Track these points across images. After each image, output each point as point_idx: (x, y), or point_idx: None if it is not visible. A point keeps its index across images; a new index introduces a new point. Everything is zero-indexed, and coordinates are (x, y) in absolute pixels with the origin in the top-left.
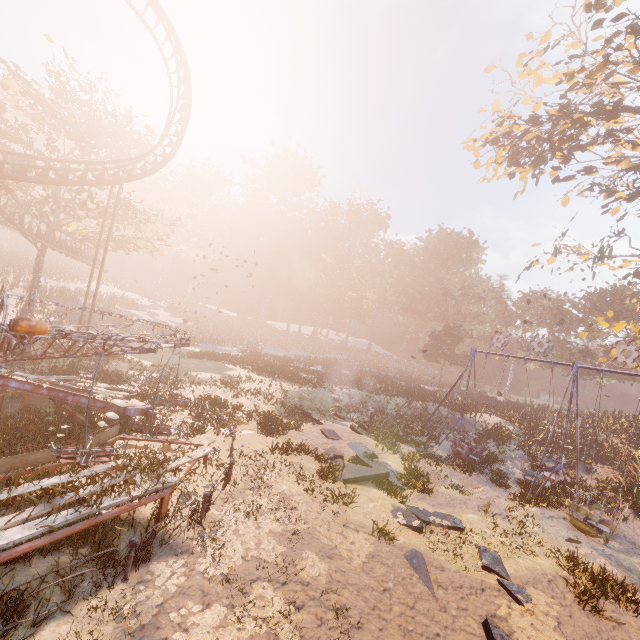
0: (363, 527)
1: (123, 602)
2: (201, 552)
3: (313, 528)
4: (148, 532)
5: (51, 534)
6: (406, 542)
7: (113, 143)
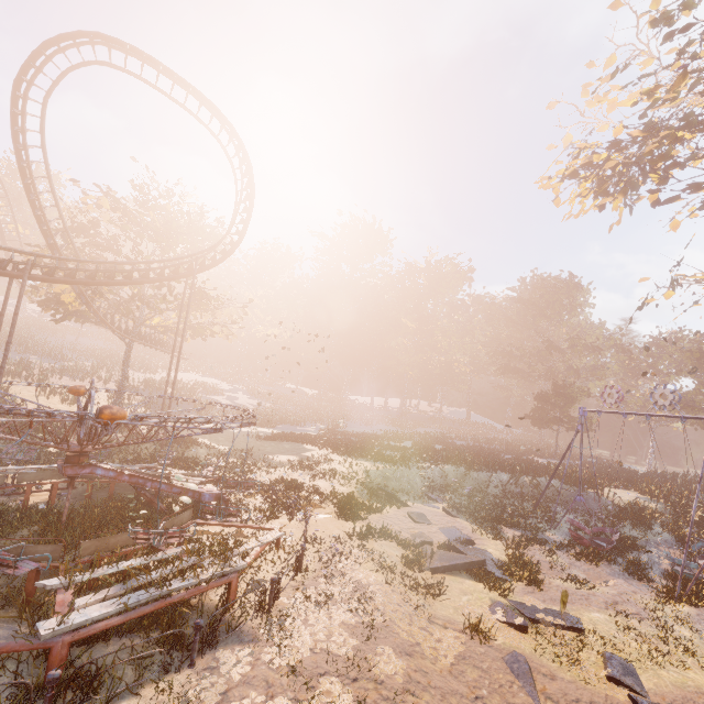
0: (453, 623)
1: (188, 687)
2: (268, 641)
3: (391, 621)
4: (213, 615)
5: (125, 613)
6: (506, 643)
7: (189, 239)
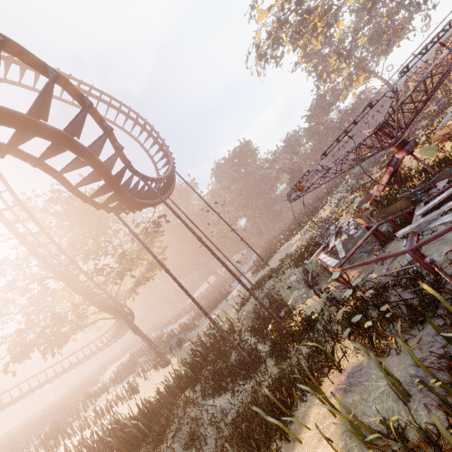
0: None
1: None
2: None
3: None
4: None
5: None
6: None
7: None
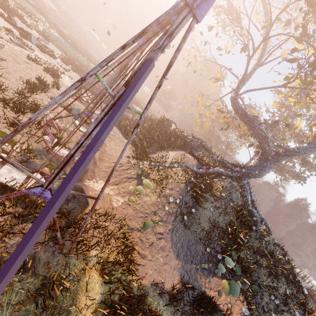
0: None
1: None
2: None
3: None
4: None
5: None
6: None
7: None
